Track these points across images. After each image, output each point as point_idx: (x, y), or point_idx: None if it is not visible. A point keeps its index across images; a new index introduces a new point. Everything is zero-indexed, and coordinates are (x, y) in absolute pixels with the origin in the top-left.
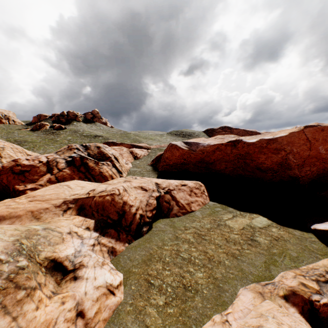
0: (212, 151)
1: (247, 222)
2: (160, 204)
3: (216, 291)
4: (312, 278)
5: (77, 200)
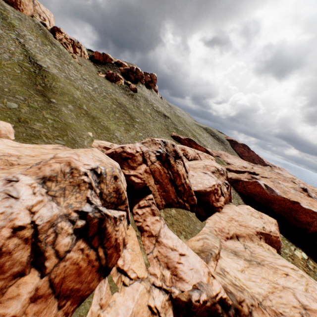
0: (279, 200)
1: (300, 254)
2: None
3: None
4: None
5: (262, 233)
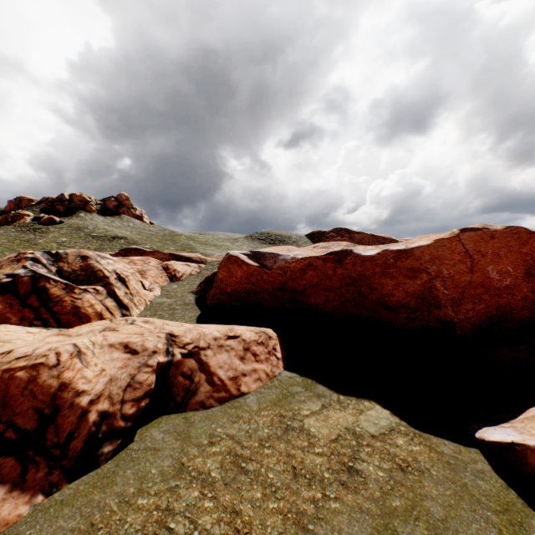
0: (301, 271)
1: (348, 420)
2: (170, 381)
3: None
4: None
5: None
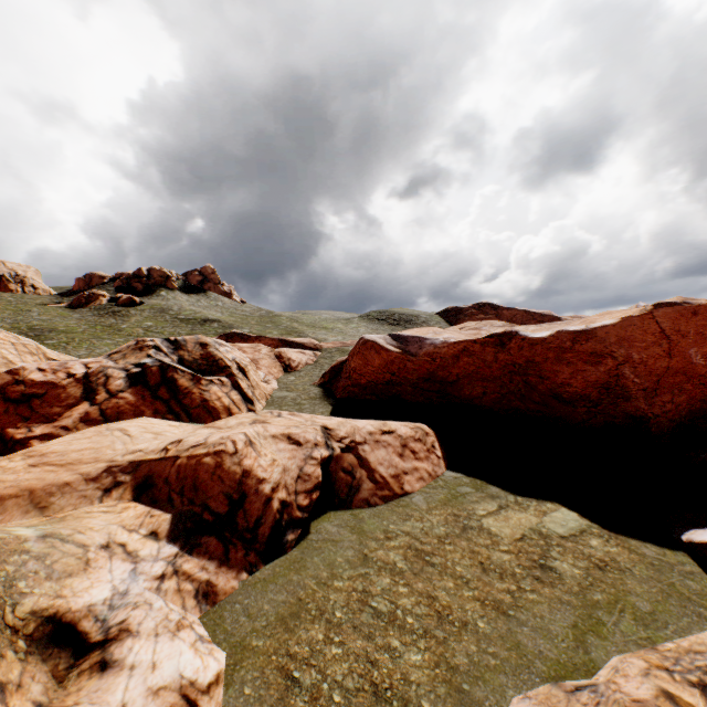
0: (454, 357)
1: (531, 521)
2: (332, 477)
3: (452, 705)
4: (690, 678)
5: (138, 465)
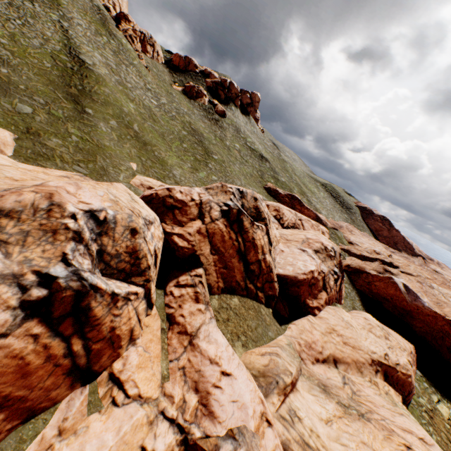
0: (426, 314)
1: (448, 411)
2: None
3: None
4: None
5: (381, 364)
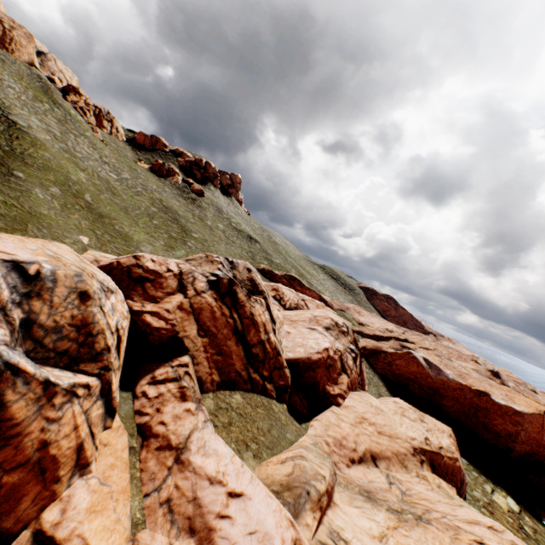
0: (453, 388)
1: (505, 501)
2: None
3: None
4: None
5: (424, 451)
